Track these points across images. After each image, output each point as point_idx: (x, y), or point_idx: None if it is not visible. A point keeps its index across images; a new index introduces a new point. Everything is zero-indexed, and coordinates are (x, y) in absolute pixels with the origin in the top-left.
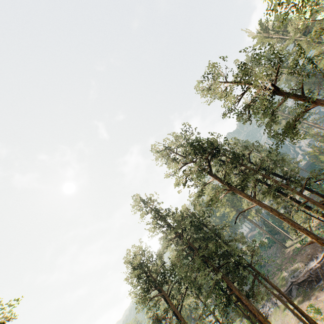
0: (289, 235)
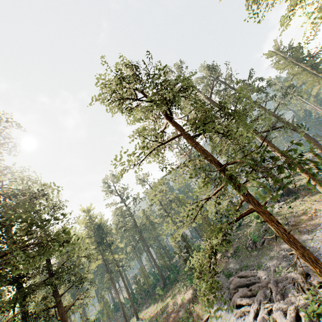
0: (145, 304)
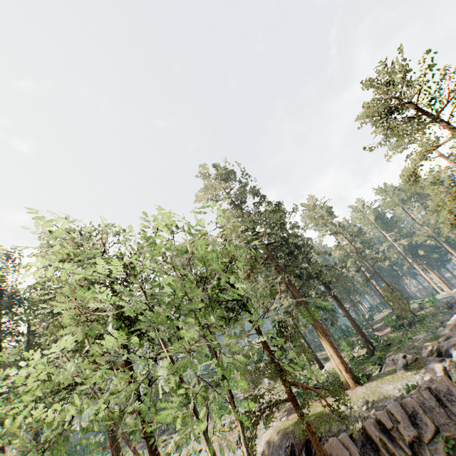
0: None
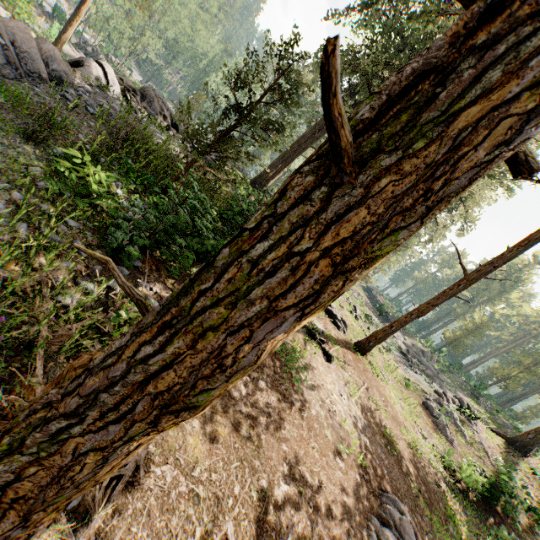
0: None
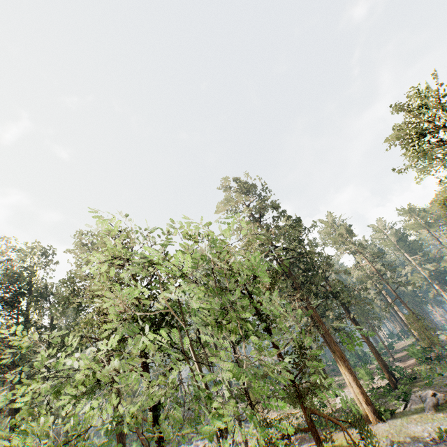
0: None
